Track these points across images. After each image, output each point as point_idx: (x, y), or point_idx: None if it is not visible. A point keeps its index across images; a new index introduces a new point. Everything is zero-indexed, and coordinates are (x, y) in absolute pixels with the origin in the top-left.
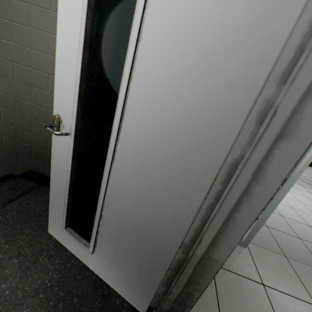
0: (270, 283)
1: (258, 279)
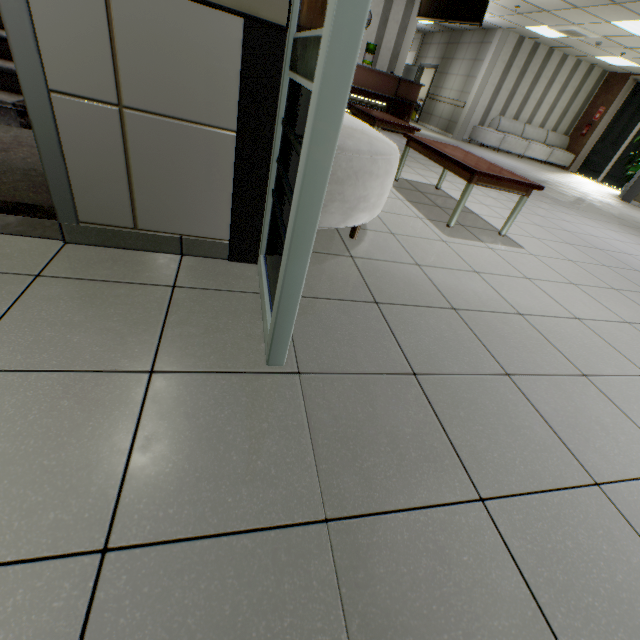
0: (160, 394)
1: (164, 364)
